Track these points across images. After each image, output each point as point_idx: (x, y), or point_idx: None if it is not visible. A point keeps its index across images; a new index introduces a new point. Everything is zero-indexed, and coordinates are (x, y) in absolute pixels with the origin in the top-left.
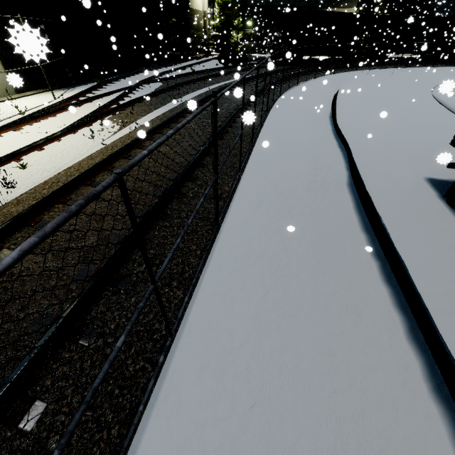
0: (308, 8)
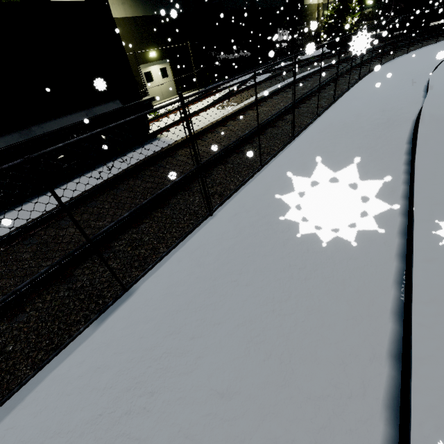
0: None
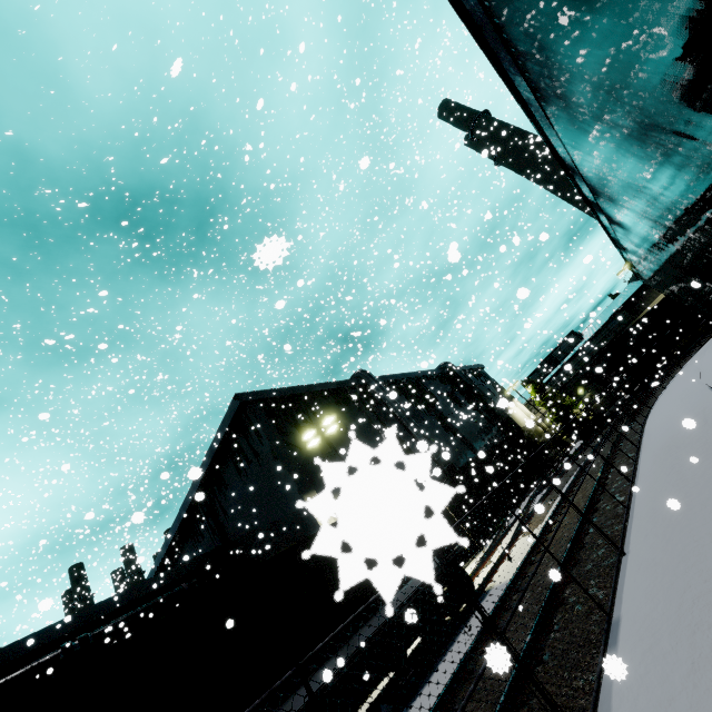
0: (619, 334)
